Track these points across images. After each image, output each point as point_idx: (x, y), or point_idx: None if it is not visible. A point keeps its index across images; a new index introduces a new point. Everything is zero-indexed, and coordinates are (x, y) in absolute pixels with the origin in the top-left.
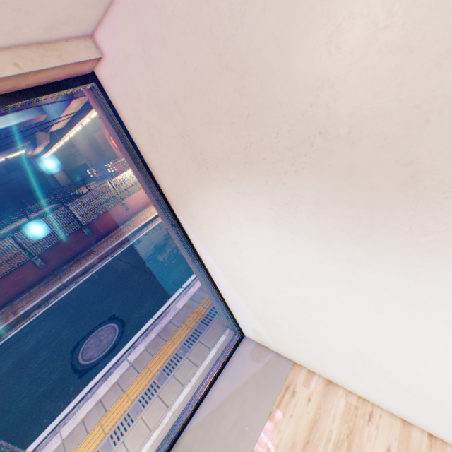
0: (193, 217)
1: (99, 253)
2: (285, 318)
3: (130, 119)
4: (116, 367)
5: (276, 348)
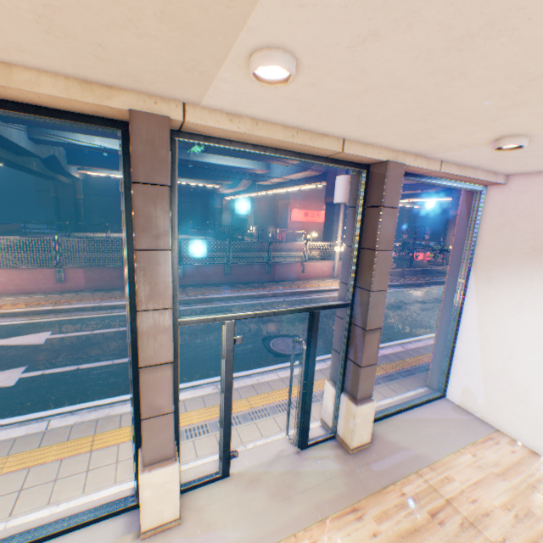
0: (487, 280)
1: (273, 290)
2: (524, 376)
3: (490, 213)
4: None
5: (482, 413)
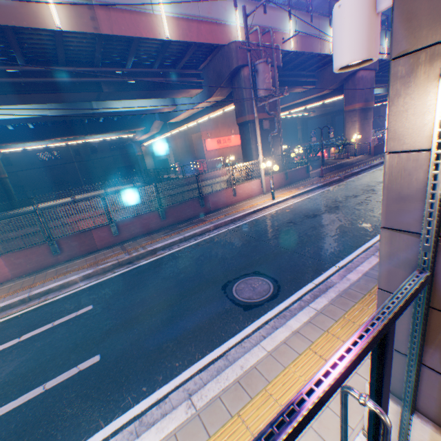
0: None
1: (213, 222)
2: None
3: None
4: (287, 311)
5: None
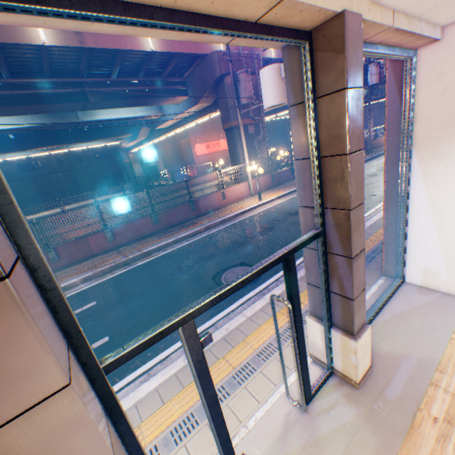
0: (434, 156)
1: (204, 224)
2: None
3: (426, 81)
4: (266, 290)
5: (447, 287)
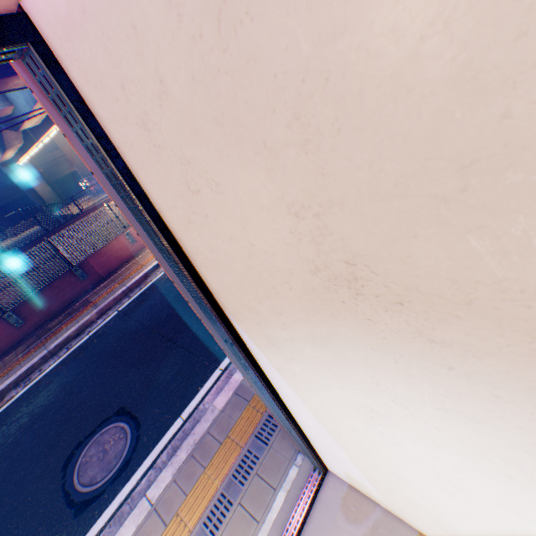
0: (273, 343)
1: (98, 305)
2: (437, 510)
3: (134, 144)
4: (129, 503)
5: (387, 506)
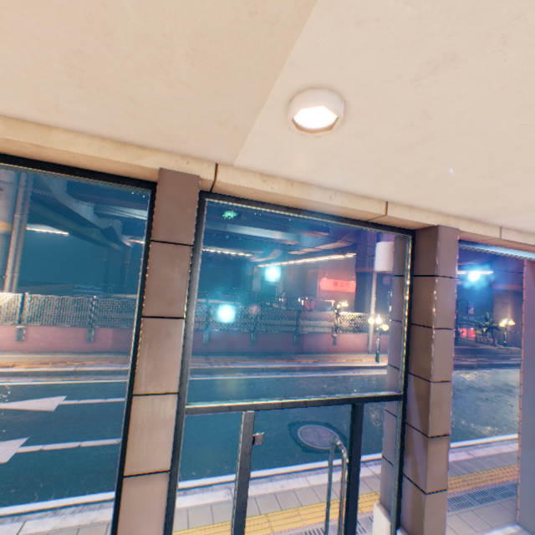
0: None
1: (300, 362)
2: None
3: None
4: None
5: None
